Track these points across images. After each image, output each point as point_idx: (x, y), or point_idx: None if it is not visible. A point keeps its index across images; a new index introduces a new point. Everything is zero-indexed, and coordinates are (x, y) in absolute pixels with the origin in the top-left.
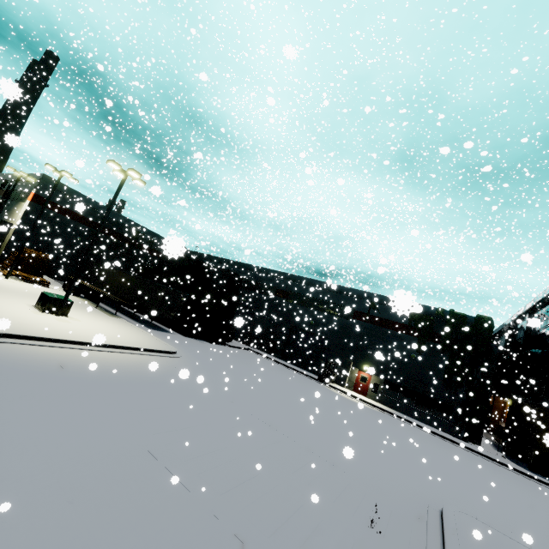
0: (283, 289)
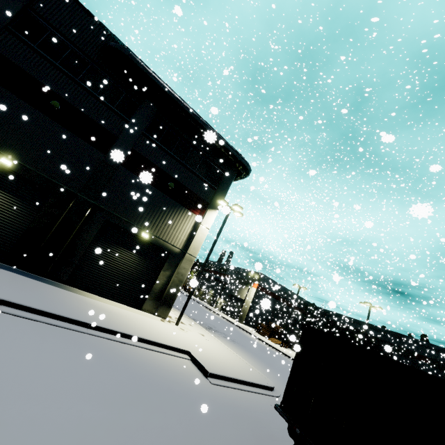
0: (422, 354)
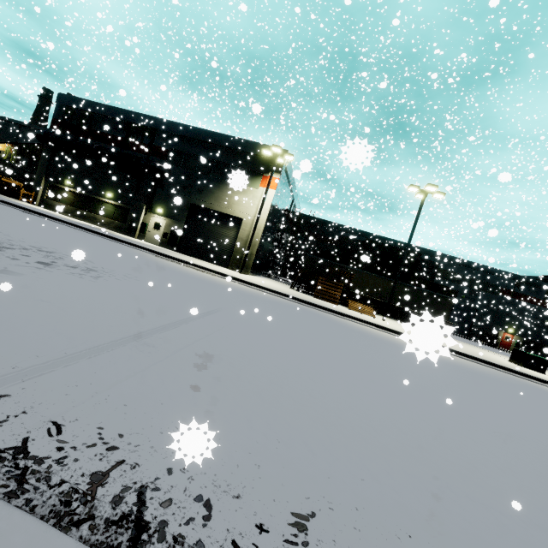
0: None
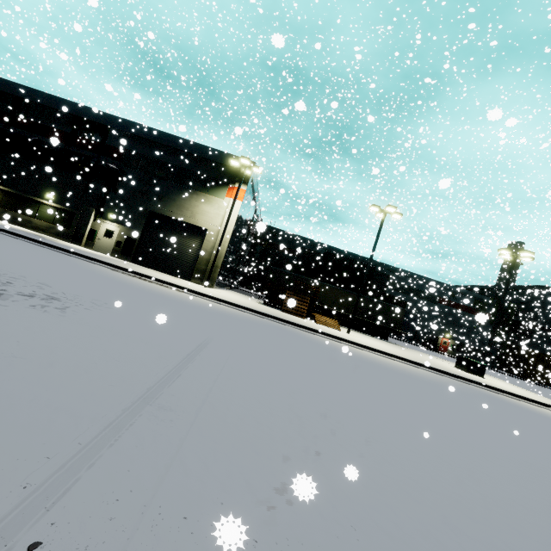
0: None
